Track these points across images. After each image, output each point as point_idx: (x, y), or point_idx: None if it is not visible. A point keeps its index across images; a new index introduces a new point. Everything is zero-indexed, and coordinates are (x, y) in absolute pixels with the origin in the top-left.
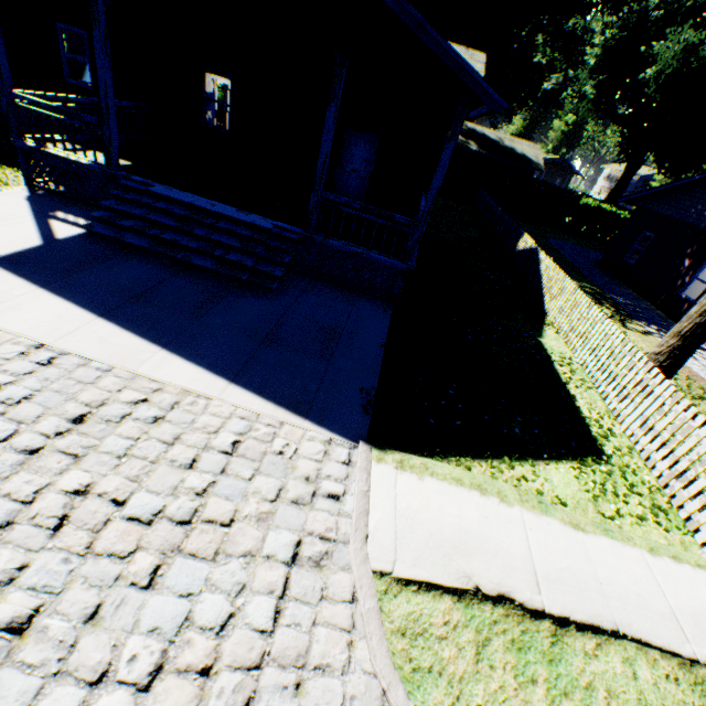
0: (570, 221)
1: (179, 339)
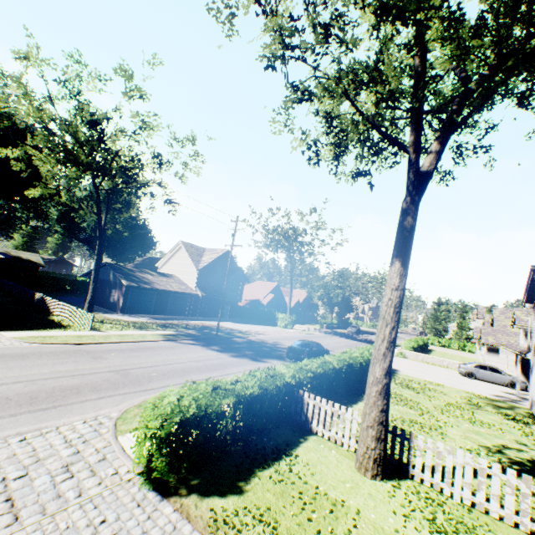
0: (71, 288)
1: None
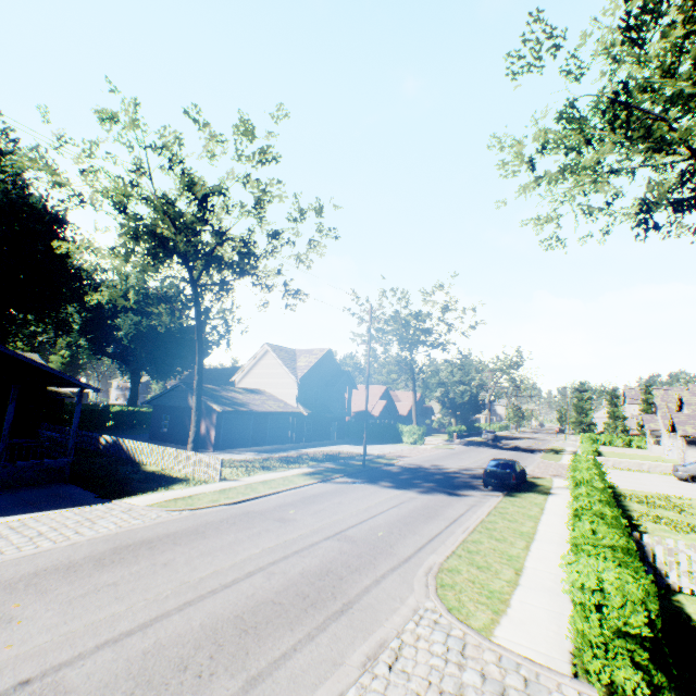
0: (115, 423)
1: None
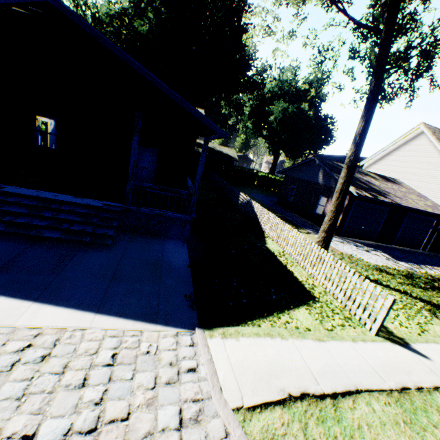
0: (257, 184)
1: (46, 292)
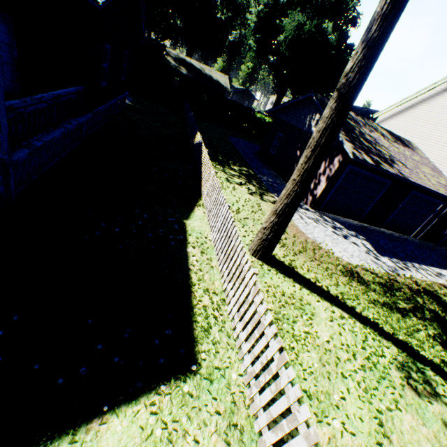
0: (246, 126)
1: None
